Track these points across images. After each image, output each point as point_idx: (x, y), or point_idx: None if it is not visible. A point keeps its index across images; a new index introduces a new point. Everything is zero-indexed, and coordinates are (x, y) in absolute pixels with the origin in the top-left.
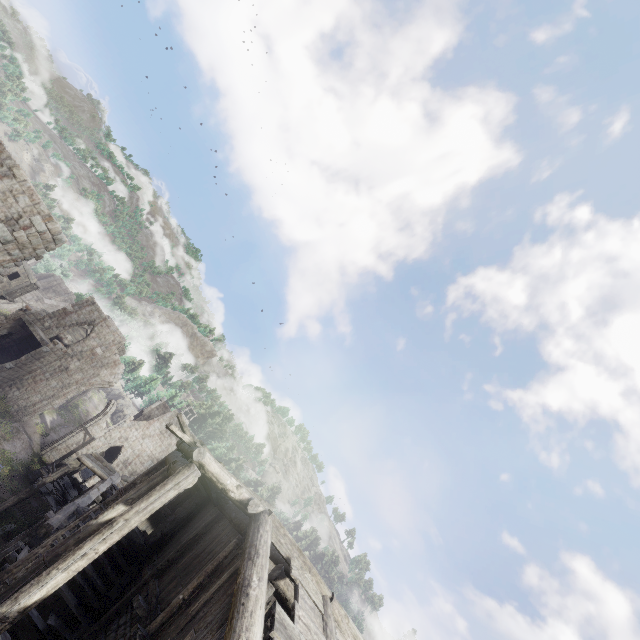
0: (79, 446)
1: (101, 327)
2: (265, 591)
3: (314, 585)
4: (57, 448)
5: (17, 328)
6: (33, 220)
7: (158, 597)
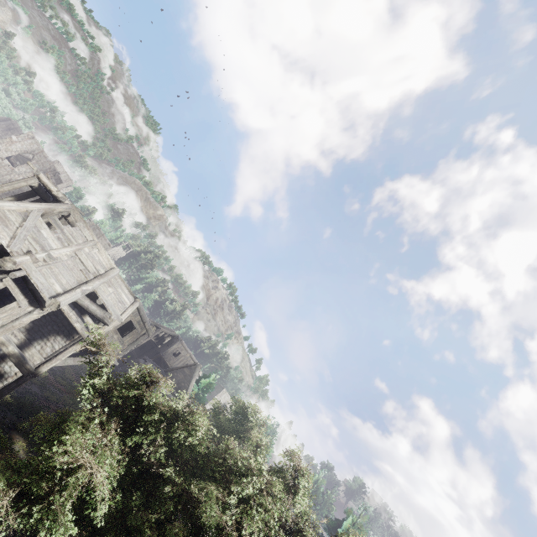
0: None
1: (40, 157)
2: (48, 207)
3: (90, 235)
4: None
5: None
6: None
7: None
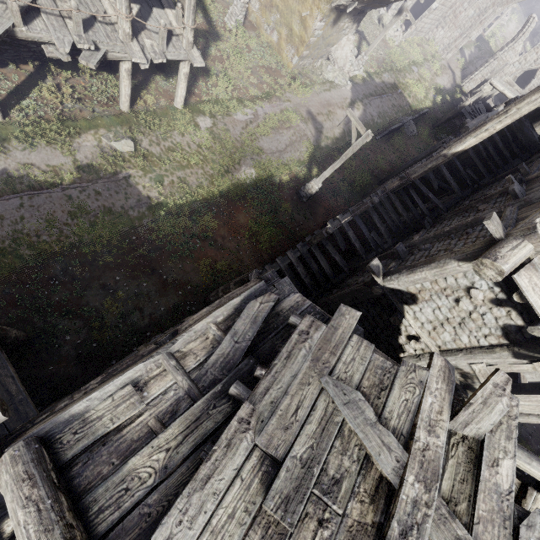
0: (492, 74)
1: None
2: None
3: None
4: (473, 79)
5: None
6: None
7: (538, 168)
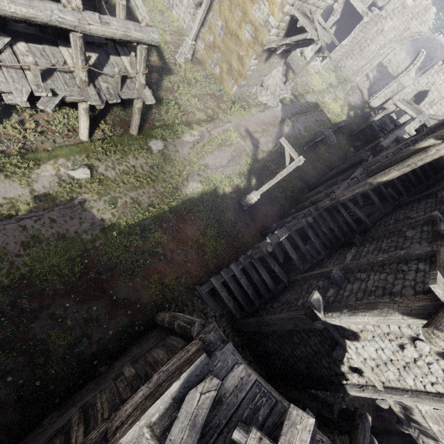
0: (393, 94)
1: None
2: None
3: None
4: (378, 97)
5: (345, 9)
6: None
7: None
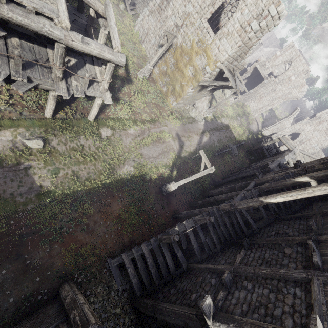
0: (278, 131)
1: (295, 62)
2: None
3: None
4: (268, 129)
5: (254, 72)
6: (269, 10)
7: (322, 225)
